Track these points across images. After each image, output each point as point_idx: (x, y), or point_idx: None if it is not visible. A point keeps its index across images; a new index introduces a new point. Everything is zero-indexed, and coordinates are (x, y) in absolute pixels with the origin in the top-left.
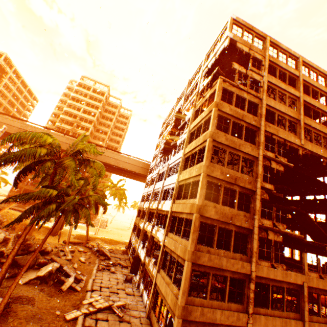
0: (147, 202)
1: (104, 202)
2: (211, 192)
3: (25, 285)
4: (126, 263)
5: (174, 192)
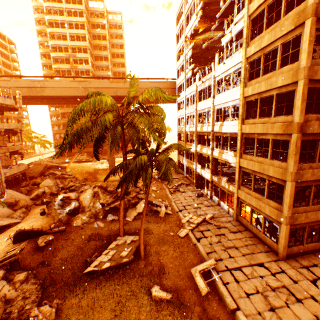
0: (189, 126)
1: (184, 148)
2: (278, 97)
3: (135, 221)
4: (186, 181)
5: (241, 111)
